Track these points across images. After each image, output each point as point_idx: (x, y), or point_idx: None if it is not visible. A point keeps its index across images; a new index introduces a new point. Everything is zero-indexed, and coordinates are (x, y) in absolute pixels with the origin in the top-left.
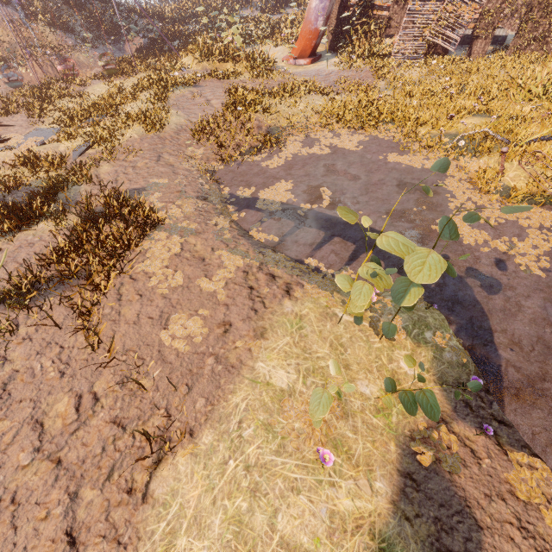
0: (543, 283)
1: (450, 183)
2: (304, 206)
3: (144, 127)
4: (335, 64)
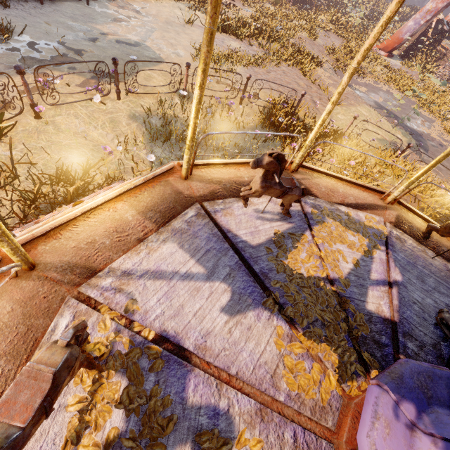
0: None
1: (435, 124)
2: (371, 97)
3: (307, 34)
4: (401, 62)
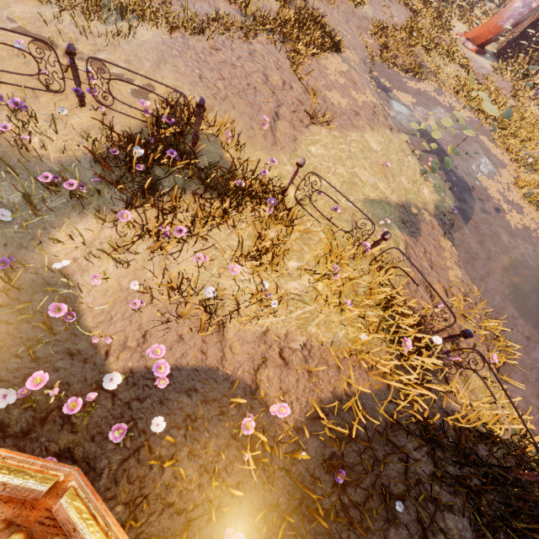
0: (511, 229)
1: (504, 171)
2: (416, 115)
3: None
4: (492, 64)
